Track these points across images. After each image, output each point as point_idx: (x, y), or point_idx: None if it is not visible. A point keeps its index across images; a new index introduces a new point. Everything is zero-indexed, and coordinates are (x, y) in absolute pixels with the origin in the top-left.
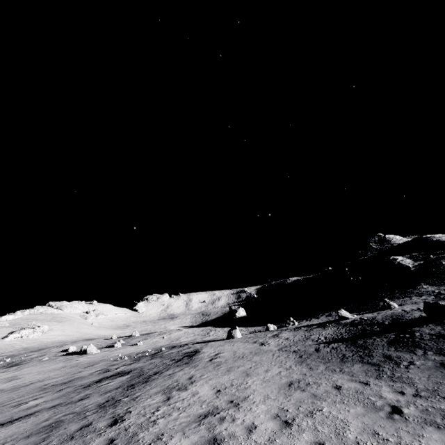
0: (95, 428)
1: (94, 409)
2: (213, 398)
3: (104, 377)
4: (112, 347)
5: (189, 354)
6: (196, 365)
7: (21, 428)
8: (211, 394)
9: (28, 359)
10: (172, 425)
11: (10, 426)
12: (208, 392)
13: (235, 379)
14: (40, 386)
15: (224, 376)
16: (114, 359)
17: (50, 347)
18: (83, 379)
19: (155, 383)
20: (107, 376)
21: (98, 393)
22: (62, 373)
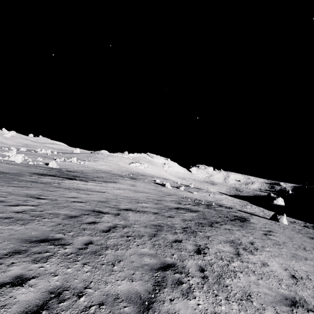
0: (185, 248)
1: (180, 229)
2: (290, 281)
3: (179, 207)
4: (178, 188)
5: (239, 218)
6: (251, 232)
7: (141, 218)
8: (285, 275)
9: (138, 178)
10: (256, 289)
11: (135, 213)
12: (280, 270)
13: (309, 272)
14: (146, 195)
15: (291, 261)
16: (181, 196)
17: (147, 176)
18: (167, 202)
19: (219, 231)
20: (181, 207)
21: (179, 217)
22: (155, 193)
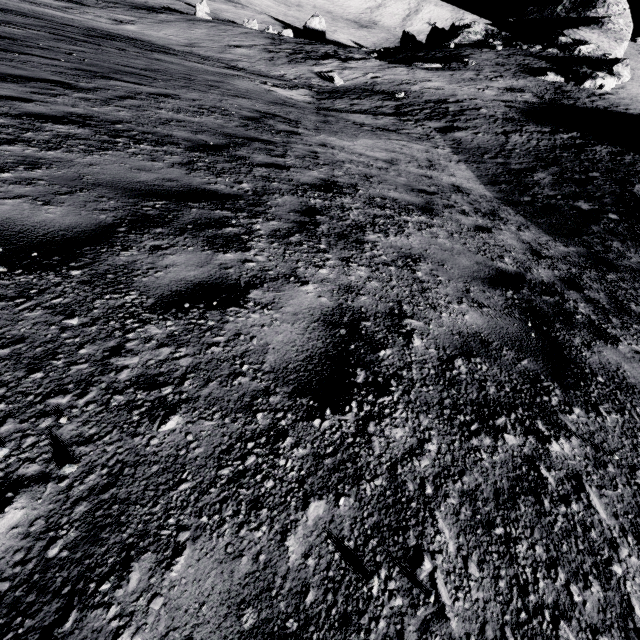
0: None
1: None
2: None
3: None
4: None
5: None
6: None
7: None
8: None
9: None
10: None
11: None
12: None
13: None
14: None
15: None
16: None
17: None
18: None
19: None
20: None
21: None
22: None
